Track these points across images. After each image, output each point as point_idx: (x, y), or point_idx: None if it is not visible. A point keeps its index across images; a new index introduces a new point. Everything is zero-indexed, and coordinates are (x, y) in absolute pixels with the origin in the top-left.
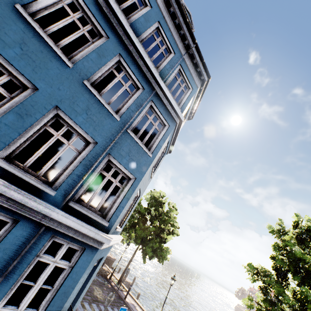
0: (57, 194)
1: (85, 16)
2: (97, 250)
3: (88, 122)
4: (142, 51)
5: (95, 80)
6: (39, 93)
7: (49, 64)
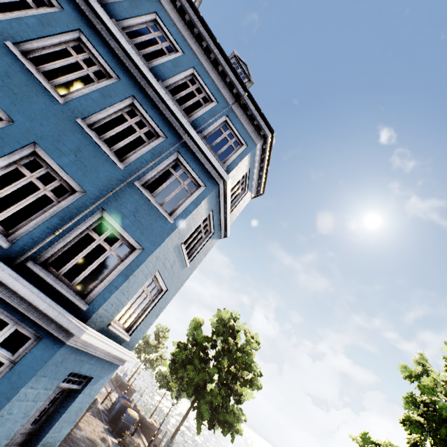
0: (13, 248)
1: (93, 58)
2: (62, 346)
3: (76, 166)
4: (164, 94)
5: (96, 122)
6: (14, 126)
7: (34, 99)
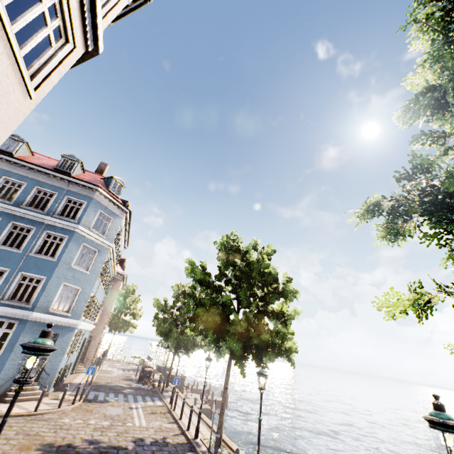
0: None
1: None
2: (28, 321)
3: (1, 262)
4: (24, 211)
5: (2, 241)
6: None
7: None
